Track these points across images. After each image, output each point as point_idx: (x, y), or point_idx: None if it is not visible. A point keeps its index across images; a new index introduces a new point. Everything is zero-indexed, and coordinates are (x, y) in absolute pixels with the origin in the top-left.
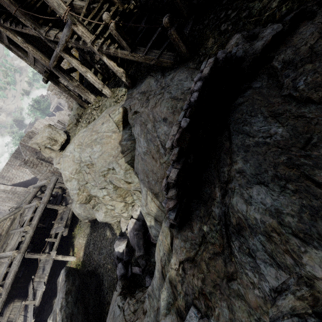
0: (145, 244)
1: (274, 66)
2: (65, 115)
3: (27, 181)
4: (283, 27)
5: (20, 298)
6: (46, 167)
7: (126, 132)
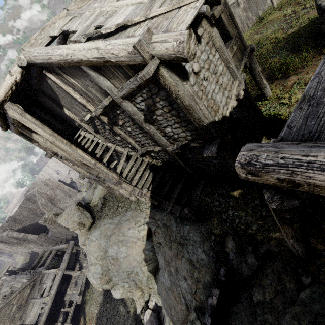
0: None
1: (253, 297)
2: None
3: (36, 223)
4: (258, 260)
5: None
6: None
7: (149, 243)
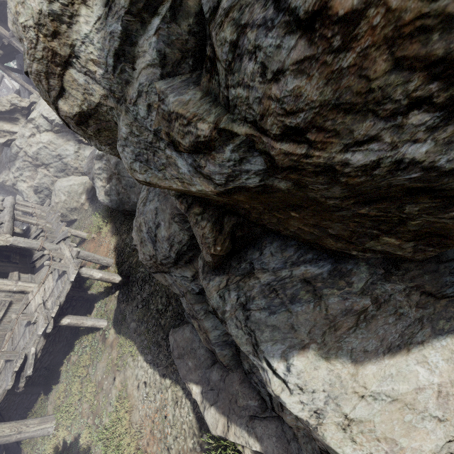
0: None
1: None
2: None
3: None
4: None
5: (25, 273)
6: None
7: None
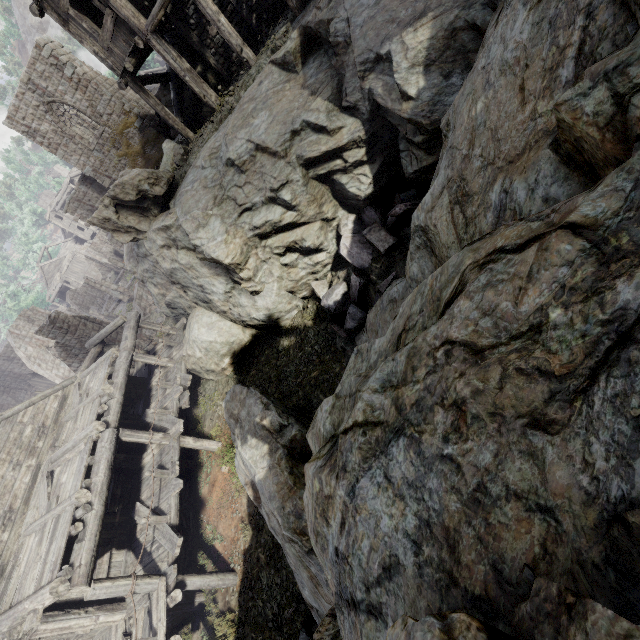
0: (389, 232)
1: None
2: (86, 295)
3: None
4: None
5: (119, 546)
6: (95, 332)
7: (310, 67)
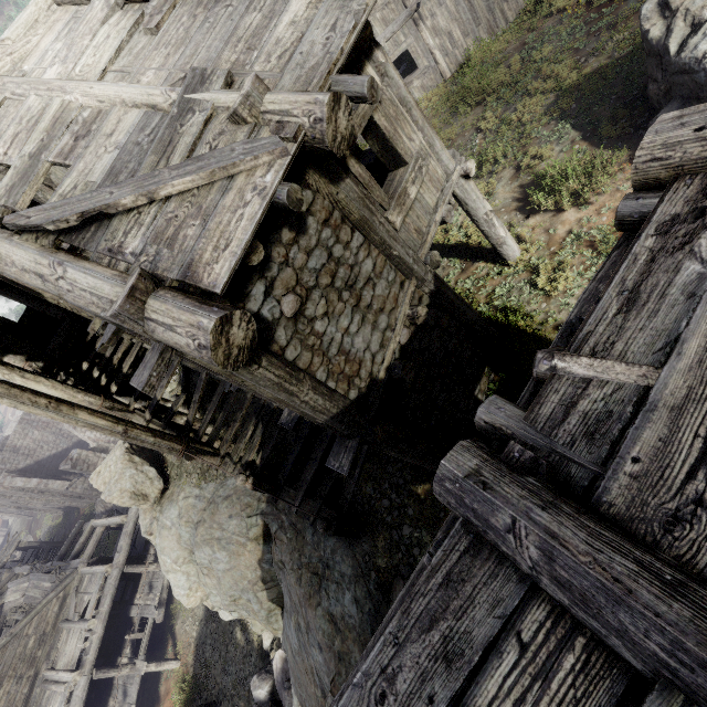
0: None
1: None
2: None
3: (64, 451)
4: None
5: None
6: None
7: (269, 549)
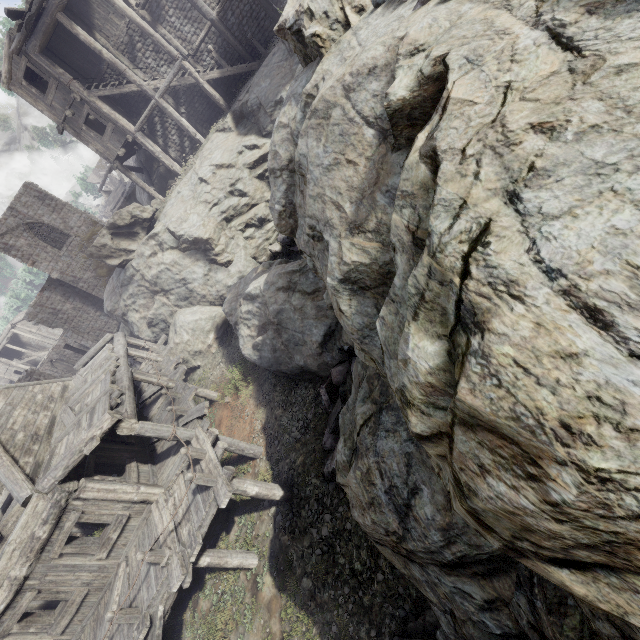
0: None
1: None
2: None
3: None
4: None
5: (143, 462)
6: None
7: (240, 127)
